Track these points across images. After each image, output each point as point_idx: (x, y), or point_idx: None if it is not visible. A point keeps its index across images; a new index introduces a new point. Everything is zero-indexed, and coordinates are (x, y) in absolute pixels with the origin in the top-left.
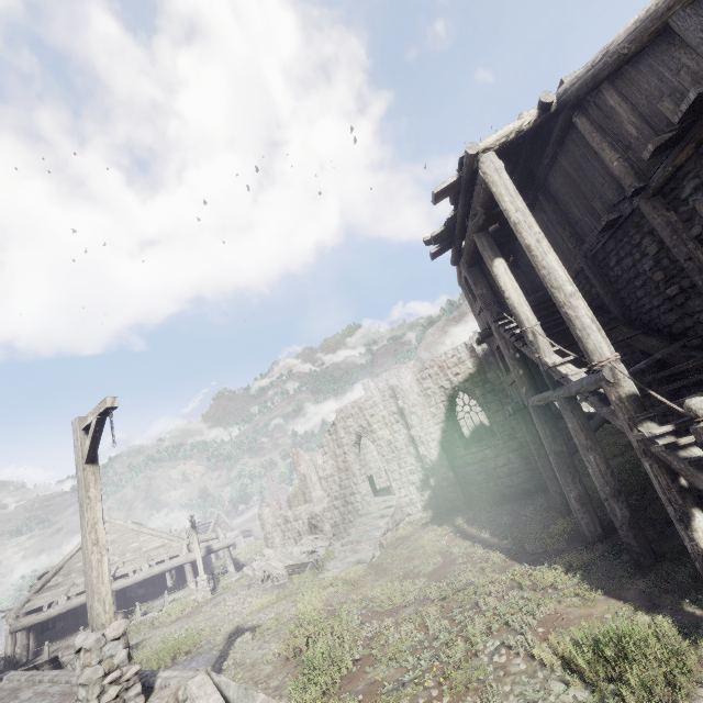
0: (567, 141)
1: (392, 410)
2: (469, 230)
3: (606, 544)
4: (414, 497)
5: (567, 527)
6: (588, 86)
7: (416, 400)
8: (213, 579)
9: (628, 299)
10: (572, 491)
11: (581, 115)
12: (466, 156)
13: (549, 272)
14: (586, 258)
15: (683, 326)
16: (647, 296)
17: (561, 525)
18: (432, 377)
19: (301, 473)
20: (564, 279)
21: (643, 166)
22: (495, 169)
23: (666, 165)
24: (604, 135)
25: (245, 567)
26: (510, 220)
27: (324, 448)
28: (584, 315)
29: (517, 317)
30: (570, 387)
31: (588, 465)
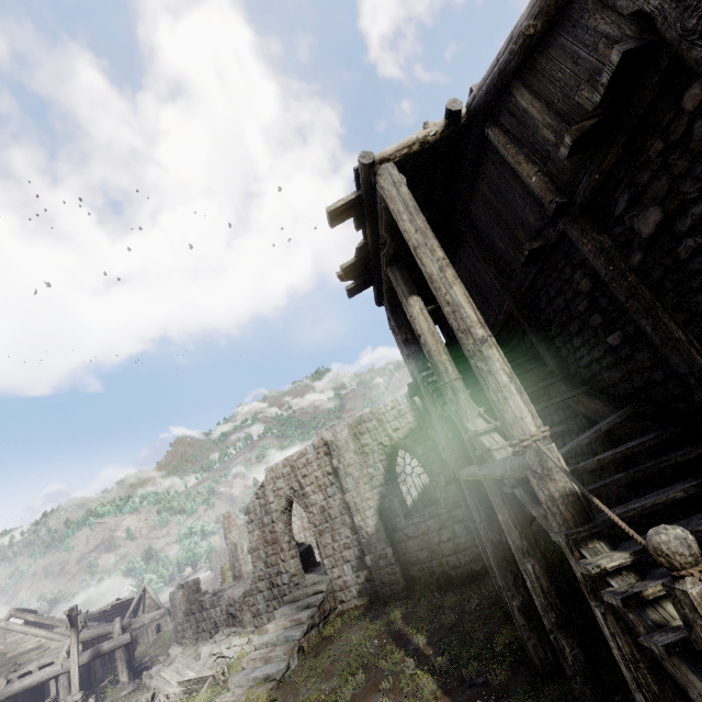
0: (483, 160)
1: (327, 469)
2: (382, 262)
3: (560, 682)
4: (349, 578)
5: (514, 641)
6: (496, 86)
7: (352, 459)
8: (96, 694)
9: (564, 348)
10: (515, 598)
11: (493, 125)
12: (360, 167)
13: (455, 310)
14: (514, 298)
15: (632, 386)
16: (585, 345)
17: (507, 637)
18: (370, 432)
19: (232, 542)
20: (473, 319)
21: (565, 179)
22: (393, 182)
23: (591, 171)
24: (520, 146)
25: (145, 672)
26: (409, 243)
27: (250, 515)
28: (500, 370)
29: (435, 369)
30: (494, 467)
31: (525, 576)
